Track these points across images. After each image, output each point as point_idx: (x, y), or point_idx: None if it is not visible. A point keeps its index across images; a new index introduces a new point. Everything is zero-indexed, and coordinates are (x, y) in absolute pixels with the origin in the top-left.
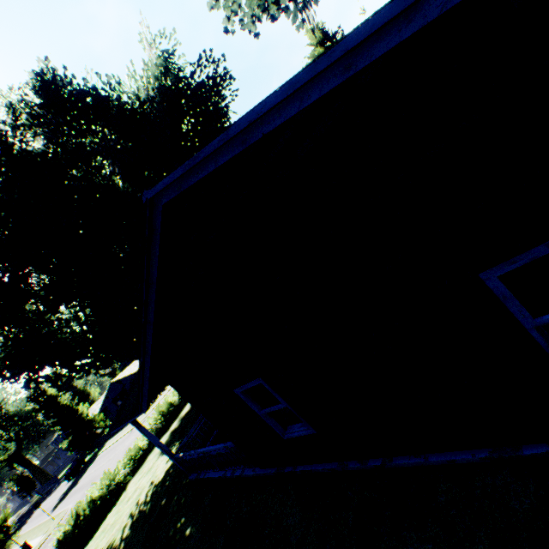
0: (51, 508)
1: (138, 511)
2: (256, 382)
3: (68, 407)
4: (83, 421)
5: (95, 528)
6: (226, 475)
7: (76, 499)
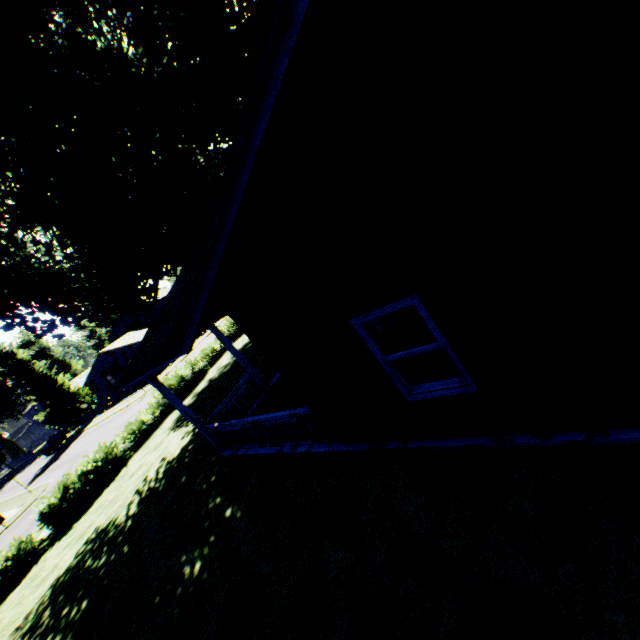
0: (27, 482)
1: (148, 488)
2: (405, 302)
3: (44, 375)
4: (64, 394)
5: (88, 504)
6: (282, 452)
7: (59, 474)
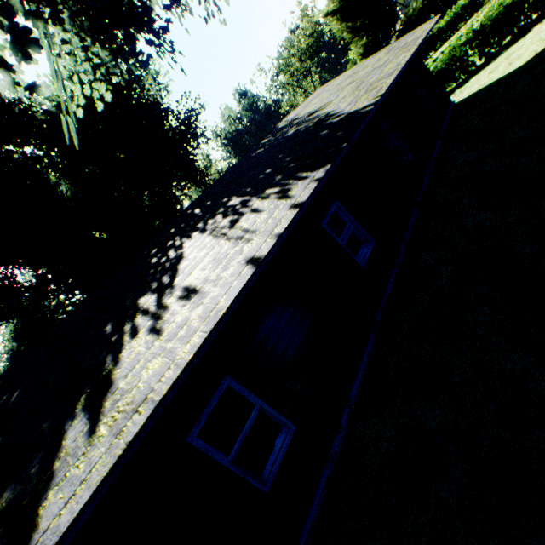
0: None
1: None
2: None
3: None
4: None
5: None
6: None
7: None
